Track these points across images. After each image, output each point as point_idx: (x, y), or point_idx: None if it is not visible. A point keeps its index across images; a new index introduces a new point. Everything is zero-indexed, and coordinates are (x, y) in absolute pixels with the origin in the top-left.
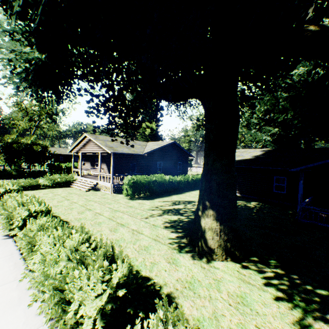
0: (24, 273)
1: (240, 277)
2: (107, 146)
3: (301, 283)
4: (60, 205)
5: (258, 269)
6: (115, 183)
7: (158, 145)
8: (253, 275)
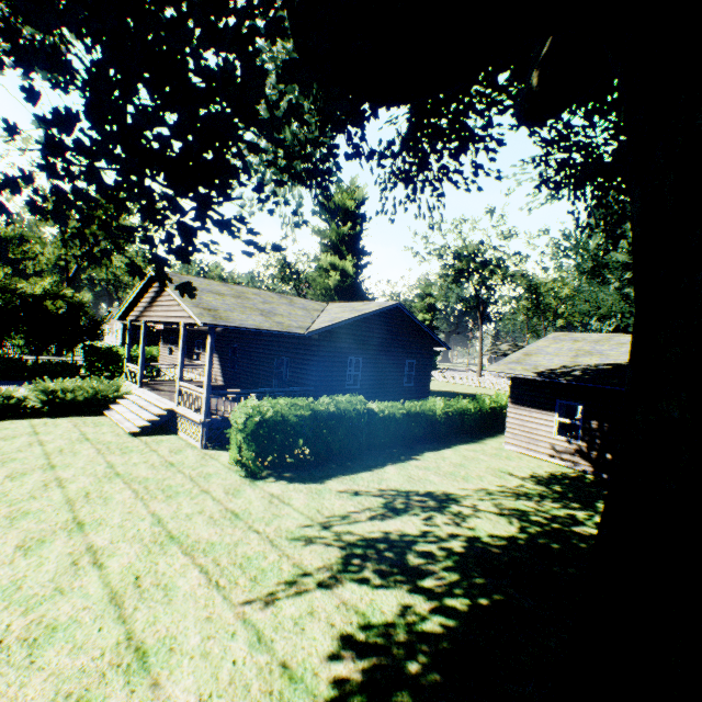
0: None
1: None
2: (200, 305)
3: None
4: None
5: None
6: (215, 417)
7: (352, 312)
8: None
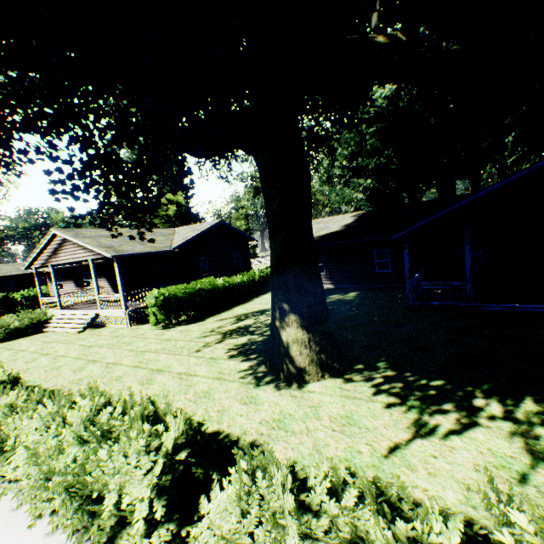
0: (1, 486)
1: (343, 395)
2: (103, 246)
3: (415, 380)
4: (33, 368)
5: (364, 378)
6: (131, 308)
7: (194, 231)
8: (359, 387)
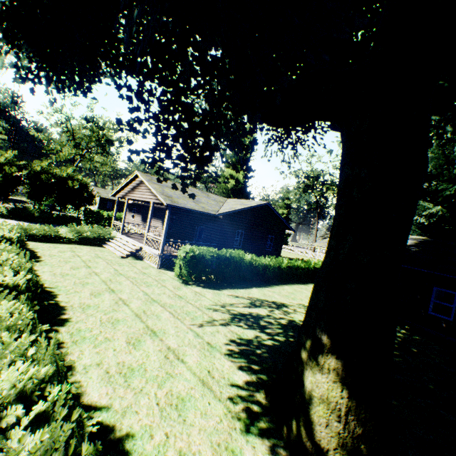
0: None
1: None
2: (164, 194)
3: None
4: (71, 275)
5: None
6: (166, 253)
7: (241, 205)
8: None
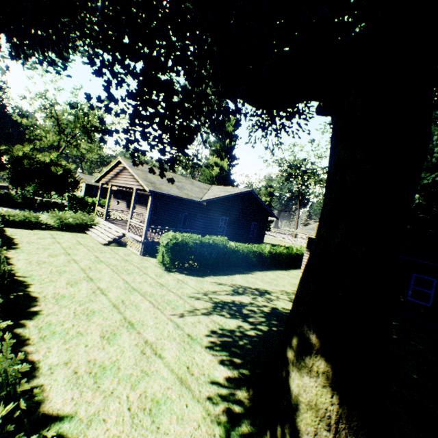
0: None
1: None
2: (147, 180)
3: None
4: (48, 263)
5: None
6: (149, 240)
7: (225, 192)
8: None
